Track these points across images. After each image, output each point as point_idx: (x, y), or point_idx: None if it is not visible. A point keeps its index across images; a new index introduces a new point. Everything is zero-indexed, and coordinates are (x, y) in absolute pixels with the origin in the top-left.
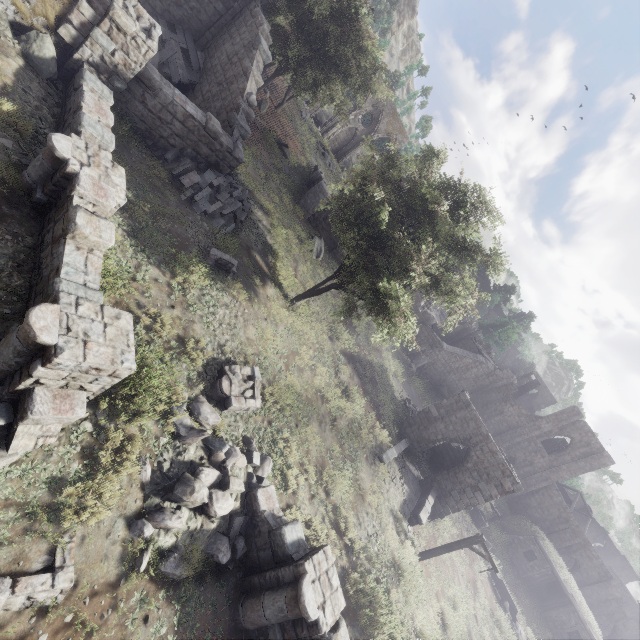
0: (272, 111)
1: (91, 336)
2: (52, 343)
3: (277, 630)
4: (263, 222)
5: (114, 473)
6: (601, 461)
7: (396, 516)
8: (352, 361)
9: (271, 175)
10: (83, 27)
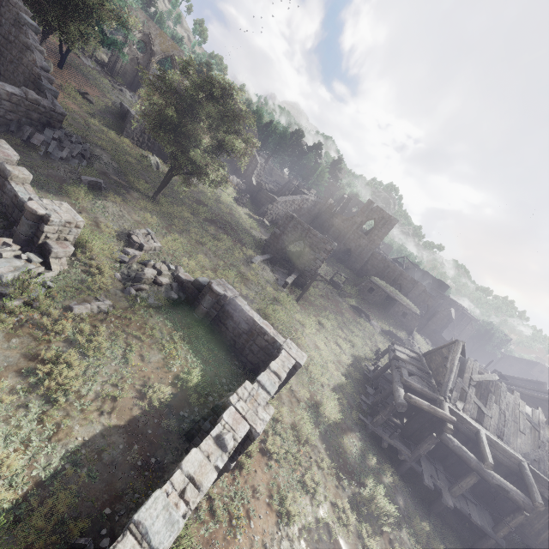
0: (57, 68)
1: (57, 210)
2: (44, 213)
3: (212, 310)
4: (104, 155)
5: (103, 277)
6: (392, 223)
7: (271, 283)
8: (214, 223)
9: (89, 121)
10: None
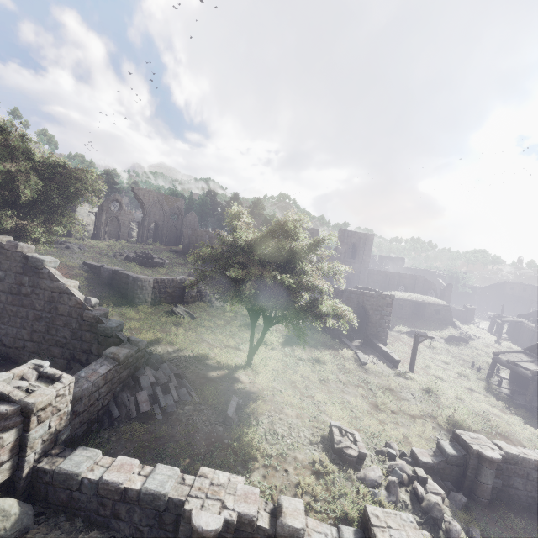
0: None
1: None
2: None
3: (495, 480)
4: (169, 350)
5: None
6: (370, 239)
7: (398, 374)
8: (290, 343)
9: None
10: (12, 450)
